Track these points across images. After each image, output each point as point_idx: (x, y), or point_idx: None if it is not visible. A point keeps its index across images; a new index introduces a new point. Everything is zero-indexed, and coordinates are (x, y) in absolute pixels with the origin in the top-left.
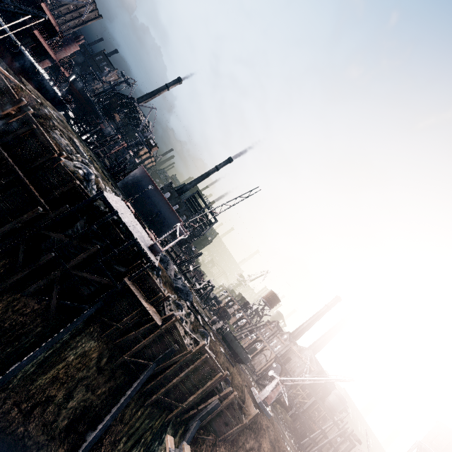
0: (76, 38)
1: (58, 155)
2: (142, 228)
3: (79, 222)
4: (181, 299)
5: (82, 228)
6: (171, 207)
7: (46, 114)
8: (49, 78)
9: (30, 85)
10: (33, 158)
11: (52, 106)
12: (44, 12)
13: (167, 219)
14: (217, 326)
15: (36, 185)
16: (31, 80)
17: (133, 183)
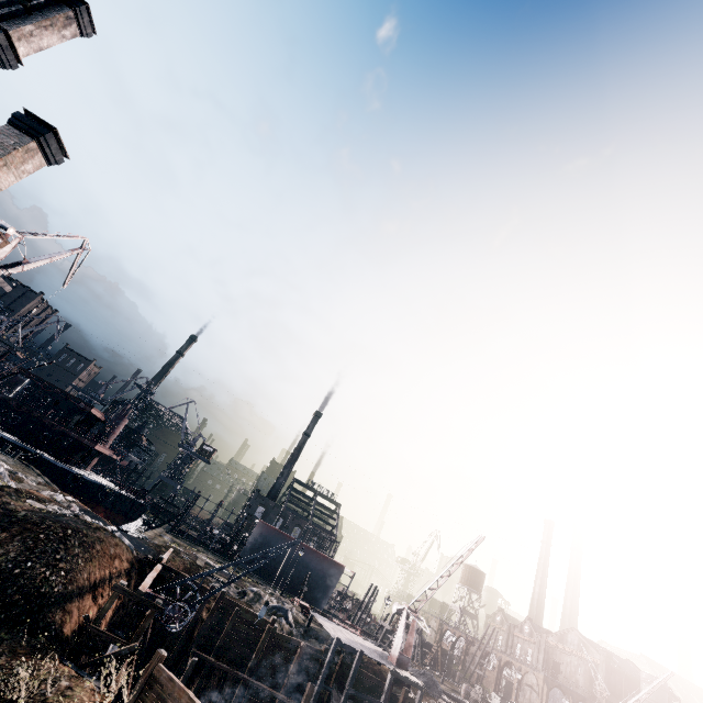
0: (123, 412)
1: (272, 624)
2: (352, 633)
3: (332, 695)
4: (437, 698)
5: (337, 700)
6: (321, 554)
7: (191, 561)
8: (119, 488)
9: (99, 510)
10: (248, 648)
11: (158, 531)
12: (88, 411)
13: (323, 574)
14: (477, 698)
15: (263, 680)
16: (100, 505)
17: (258, 550)
